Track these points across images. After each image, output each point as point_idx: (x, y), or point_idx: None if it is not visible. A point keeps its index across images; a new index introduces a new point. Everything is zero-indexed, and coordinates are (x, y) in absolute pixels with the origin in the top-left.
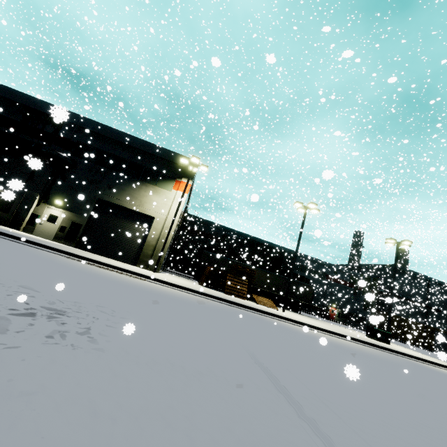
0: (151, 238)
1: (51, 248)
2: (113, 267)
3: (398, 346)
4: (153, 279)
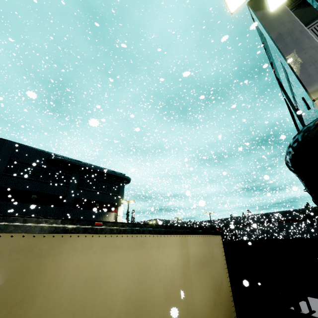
0: None
1: None
2: None
3: None
4: None
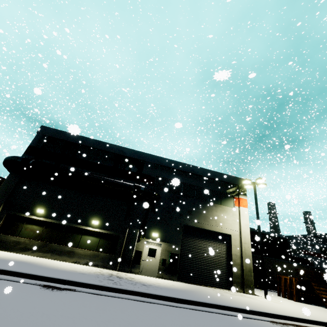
0: (234, 256)
1: (242, 310)
2: (302, 321)
3: None
4: None
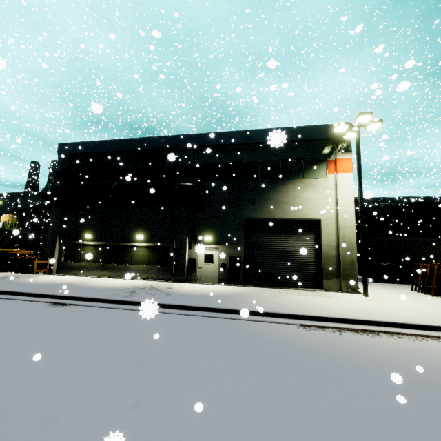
0: (326, 248)
1: (266, 314)
2: (365, 323)
3: None
4: None
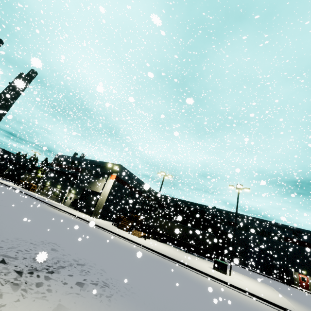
0: (98, 202)
1: (48, 203)
2: (60, 209)
3: (251, 283)
4: (69, 213)
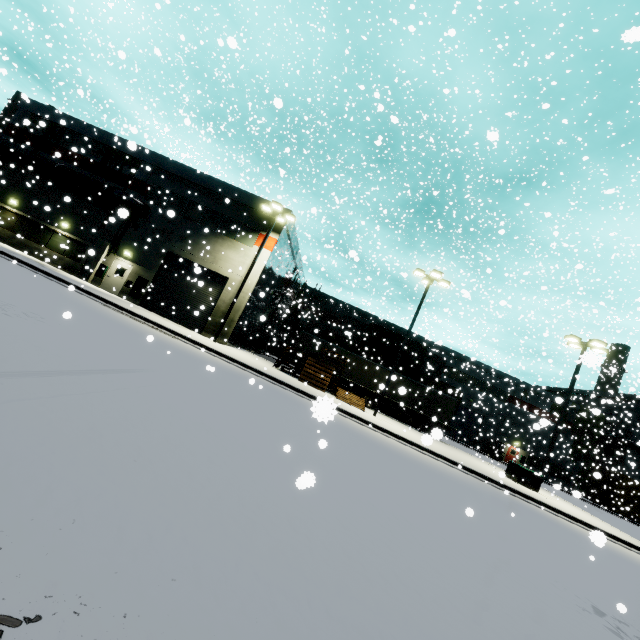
0: (221, 303)
1: (92, 294)
2: (149, 322)
3: (560, 501)
4: (190, 340)
